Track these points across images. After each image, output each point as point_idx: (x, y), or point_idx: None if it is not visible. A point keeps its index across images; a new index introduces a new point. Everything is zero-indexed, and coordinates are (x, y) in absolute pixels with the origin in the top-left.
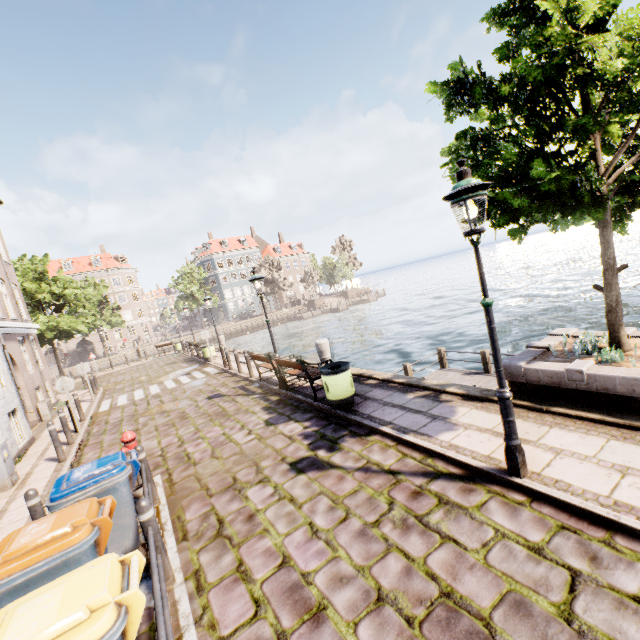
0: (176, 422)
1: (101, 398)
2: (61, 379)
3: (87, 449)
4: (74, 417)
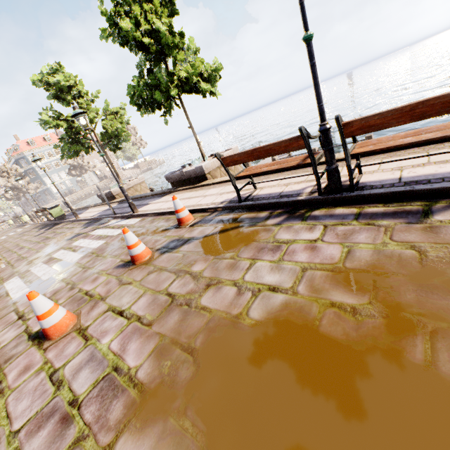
0: (3, 244)
1: None
2: None
3: None
4: None
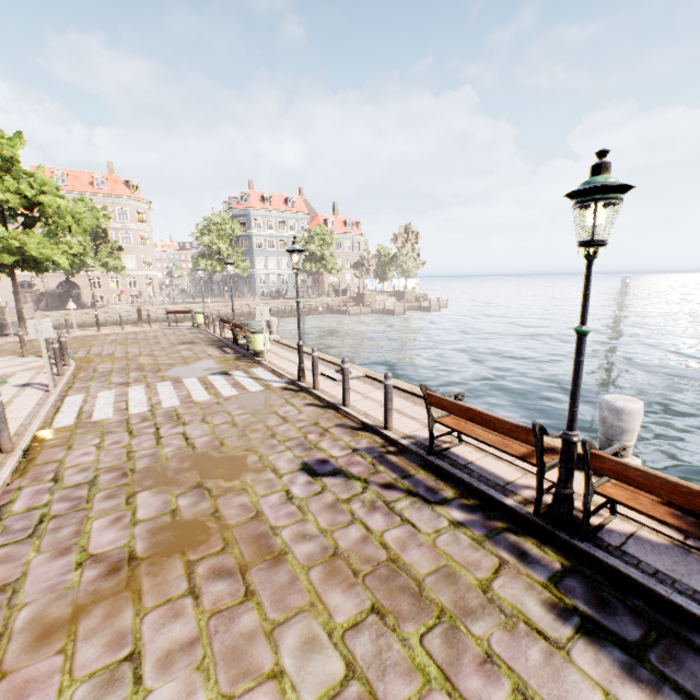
0: (251, 569)
1: (67, 386)
2: None
3: None
4: None
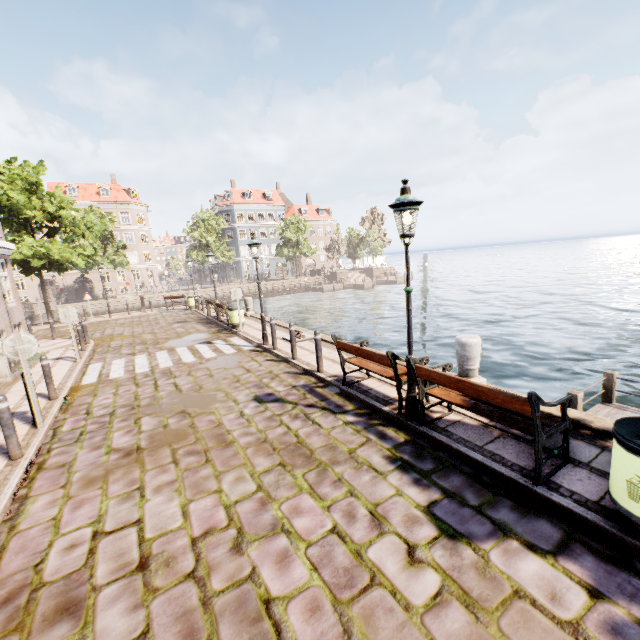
0: (211, 450)
1: (89, 358)
2: (14, 335)
3: (40, 481)
4: (32, 402)
